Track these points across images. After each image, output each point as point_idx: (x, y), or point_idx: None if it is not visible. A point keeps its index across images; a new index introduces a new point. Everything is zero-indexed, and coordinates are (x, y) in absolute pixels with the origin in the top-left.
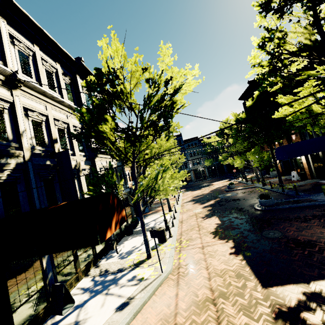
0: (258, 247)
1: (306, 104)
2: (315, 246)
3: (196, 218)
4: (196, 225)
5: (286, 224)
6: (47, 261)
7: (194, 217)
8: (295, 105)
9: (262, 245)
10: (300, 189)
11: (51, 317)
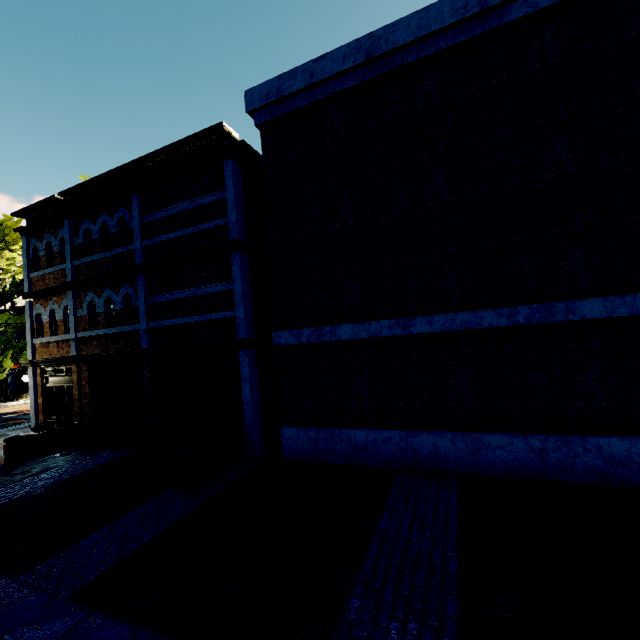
0: None
1: None
2: None
3: None
4: None
5: None
6: (12, 379)
7: None
8: None
9: None
10: None
11: (7, 402)
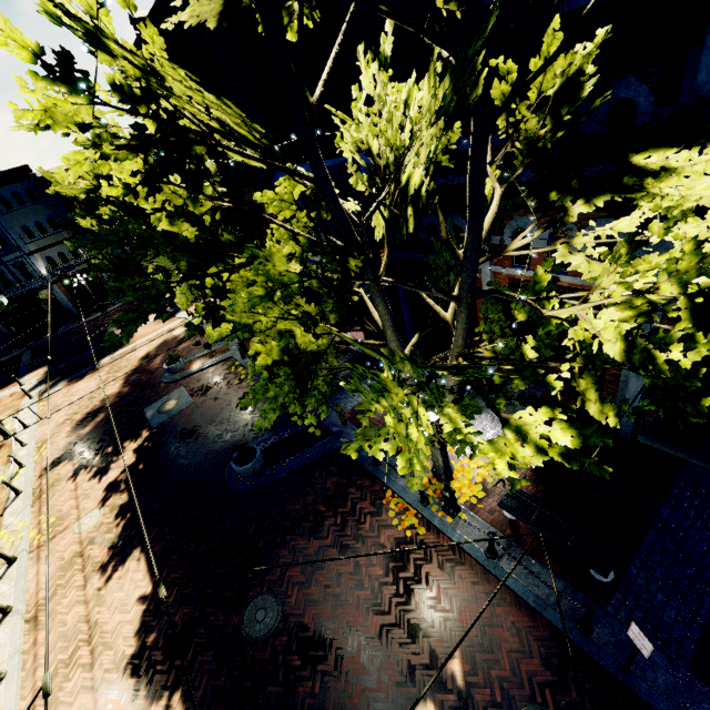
0: (236, 705)
1: (283, 326)
2: (331, 647)
3: (83, 579)
4: (84, 631)
5: (286, 553)
6: None
7: (76, 574)
8: (255, 346)
9: (244, 689)
10: None
11: None
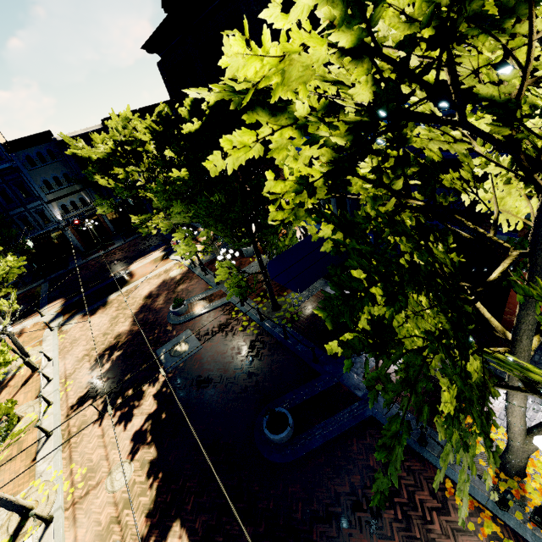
0: None
1: None
2: None
3: None
4: None
5: None
6: None
7: None
8: (444, 396)
9: None
10: (309, 324)
11: None
